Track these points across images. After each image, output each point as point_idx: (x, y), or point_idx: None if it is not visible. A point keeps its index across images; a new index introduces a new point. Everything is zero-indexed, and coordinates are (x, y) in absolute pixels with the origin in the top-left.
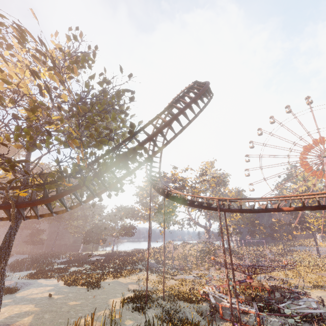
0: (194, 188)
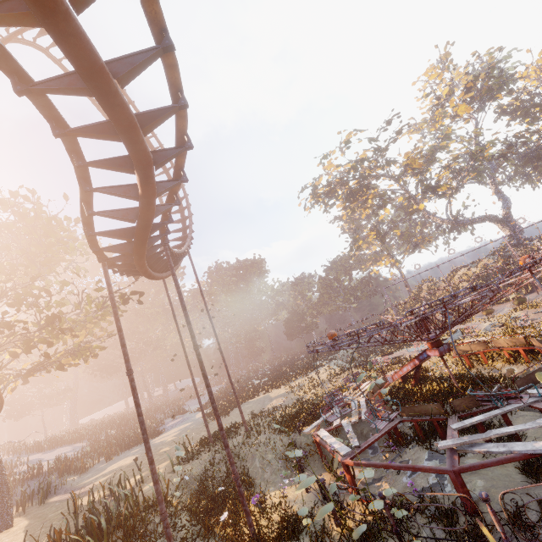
0: (394, 163)
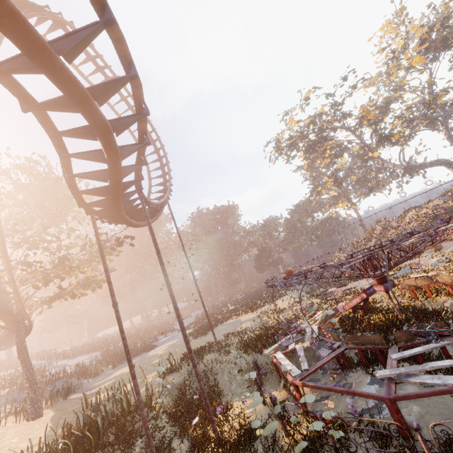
0: (349, 116)
